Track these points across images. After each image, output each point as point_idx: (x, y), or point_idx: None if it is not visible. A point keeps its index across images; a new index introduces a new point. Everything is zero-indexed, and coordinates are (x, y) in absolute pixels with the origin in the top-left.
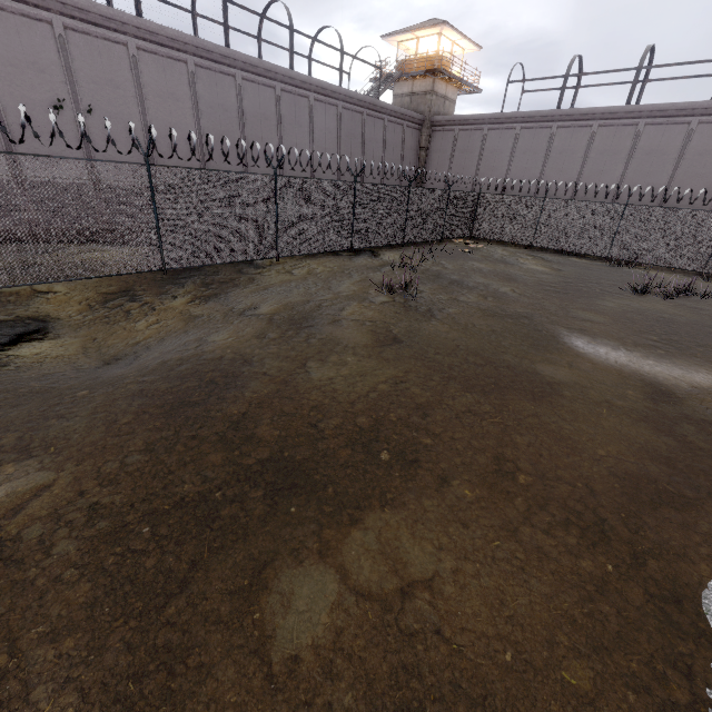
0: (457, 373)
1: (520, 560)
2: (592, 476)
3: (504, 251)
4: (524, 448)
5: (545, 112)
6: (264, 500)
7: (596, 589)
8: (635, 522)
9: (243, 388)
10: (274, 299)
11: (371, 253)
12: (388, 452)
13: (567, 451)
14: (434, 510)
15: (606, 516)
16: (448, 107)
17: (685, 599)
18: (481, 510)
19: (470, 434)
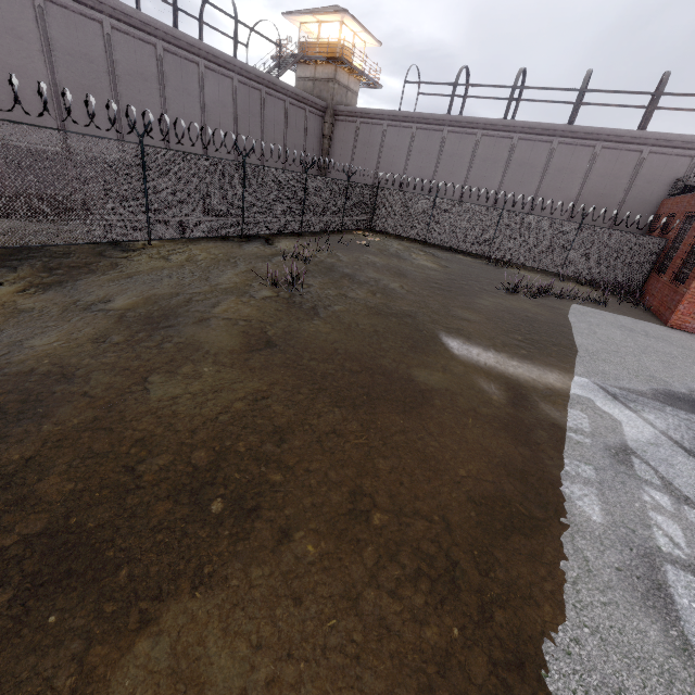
0: (330, 383)
1: (356, 644)
2: (450, 505)
3: (400, 246)
4: (385, 476)
5: (438, 116)
6: (7, 609)
7: (438, 669)
8: (487, 560)
9: (42, 418)
10: (135, 291)
11: (265, 240)
12: (223, 499)
13: (429, 474)
14: (263, 583)
15: (459, 558)
16: (351, 98)
17: (528, 659)
18: (322, 573)
19: (328, 463)
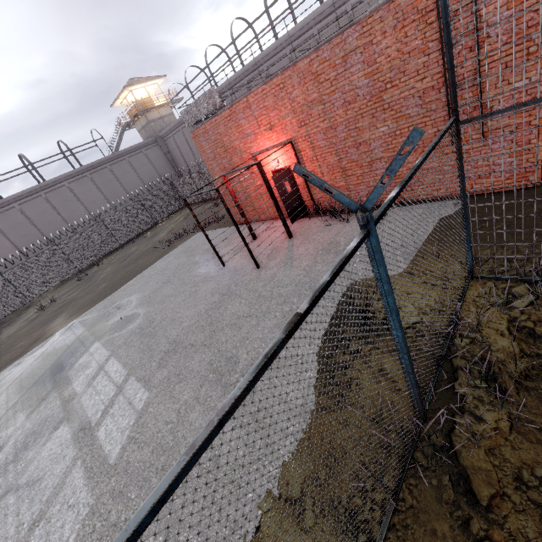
0: None
1: None
2: None
3: (177, 219)
4: None
5: None
6: None
7: None
8: None
9: None
10: (3, 334)
11: (95, 265)
12: None
13: None
14: None
15: None
16: (169, 120)
17: None
18: None
19: None
